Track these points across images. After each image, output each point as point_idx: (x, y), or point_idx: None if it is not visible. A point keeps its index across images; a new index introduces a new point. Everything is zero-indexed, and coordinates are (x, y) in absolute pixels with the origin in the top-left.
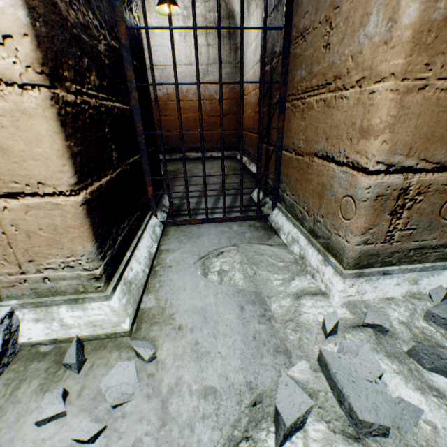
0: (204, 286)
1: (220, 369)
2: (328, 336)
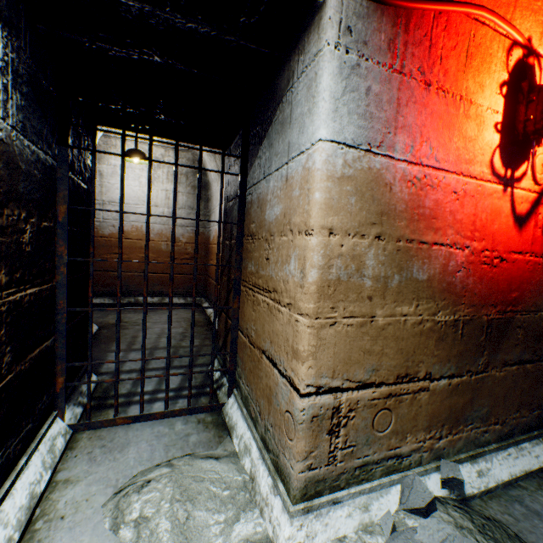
0: None
1: None
2: None
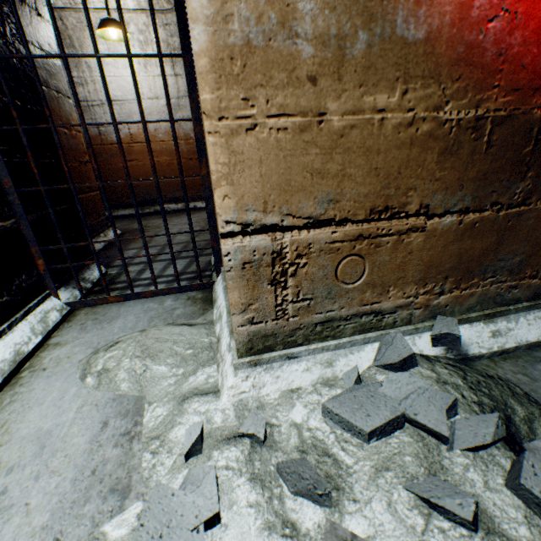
0: (73, 395)
1: (11, 533)
2: (190, 457)
